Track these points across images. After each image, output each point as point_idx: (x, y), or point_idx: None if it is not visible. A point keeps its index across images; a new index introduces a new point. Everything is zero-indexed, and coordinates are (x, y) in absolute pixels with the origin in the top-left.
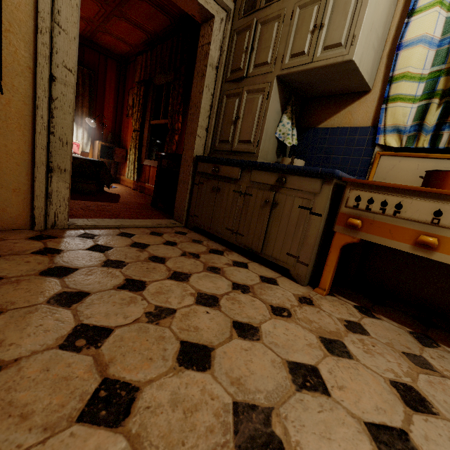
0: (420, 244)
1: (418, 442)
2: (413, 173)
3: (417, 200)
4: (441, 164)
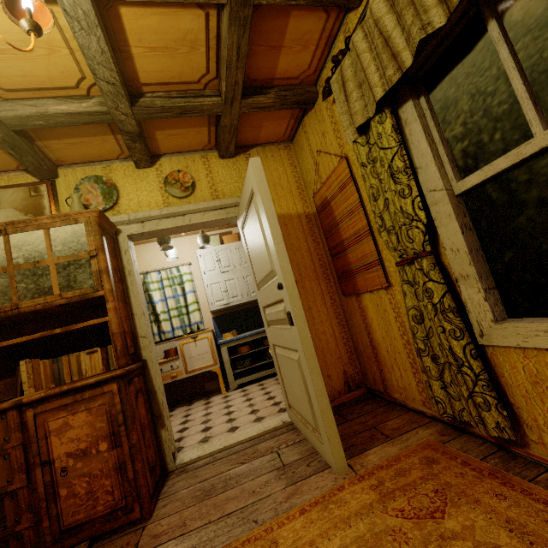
0: (173, 377)
1: (188, 419)
2: (160, 351)
3: (165, 365)
4: (167, 344)
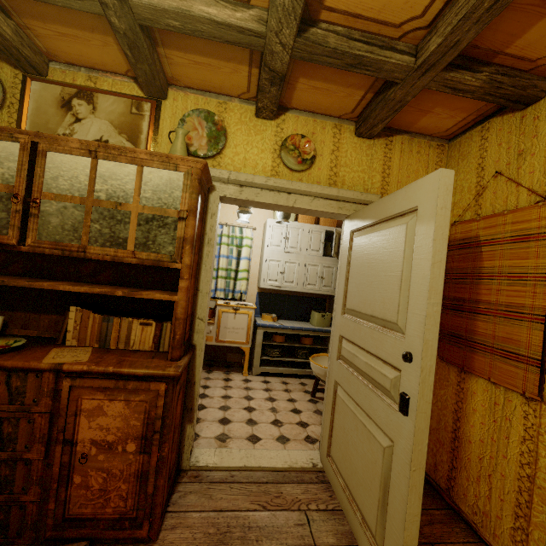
0: None
1: (206, 393)
2: None
3: None
4: None
